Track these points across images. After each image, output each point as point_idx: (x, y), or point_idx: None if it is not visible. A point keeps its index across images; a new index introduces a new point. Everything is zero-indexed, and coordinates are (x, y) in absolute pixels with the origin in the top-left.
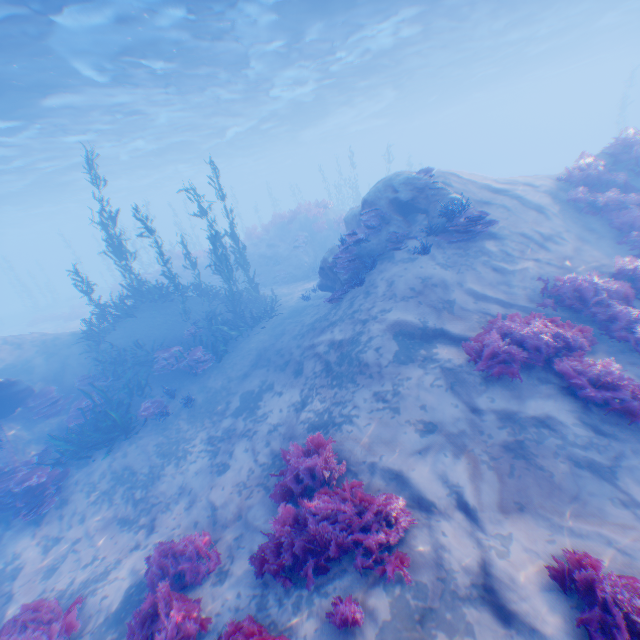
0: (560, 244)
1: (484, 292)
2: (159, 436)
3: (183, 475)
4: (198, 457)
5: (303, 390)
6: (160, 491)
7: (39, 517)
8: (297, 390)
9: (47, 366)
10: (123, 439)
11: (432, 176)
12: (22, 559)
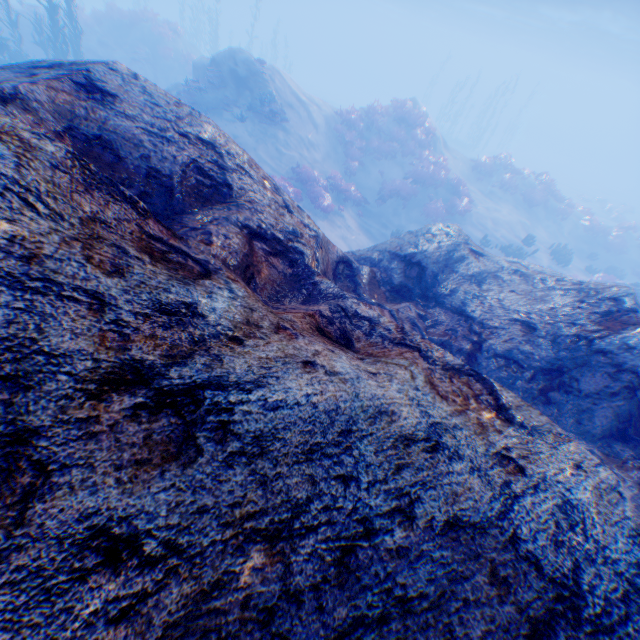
0: (316, 152)
1: (267, 160)
2: None
3: None
4: None
5: None
6: None
7: None
8: None
9: None
10: None
11: (264, 68)
12: None
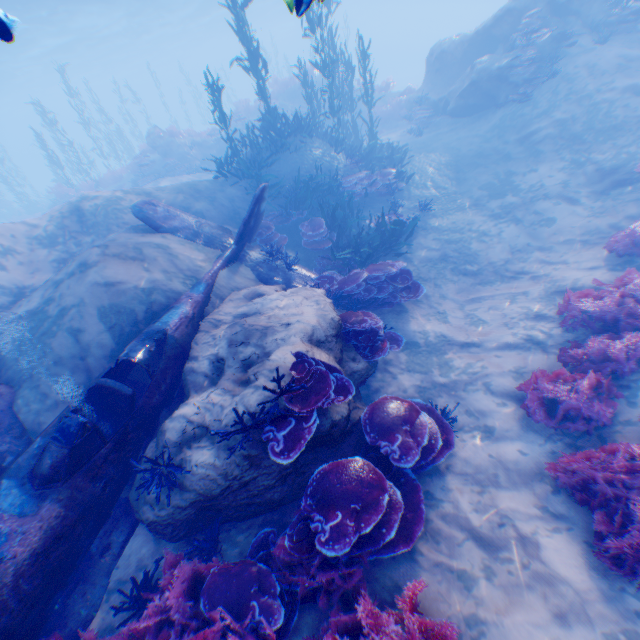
0: None
1: None
2: (429, 235)
3: (502, 242)
4: (500, 229)
5: (562, 159)
6: (491, 259)
7: (397, 308)
8: (552, 162)
9: (214, 211)
10: (392, 247)
11: None
12: (429, 331)
